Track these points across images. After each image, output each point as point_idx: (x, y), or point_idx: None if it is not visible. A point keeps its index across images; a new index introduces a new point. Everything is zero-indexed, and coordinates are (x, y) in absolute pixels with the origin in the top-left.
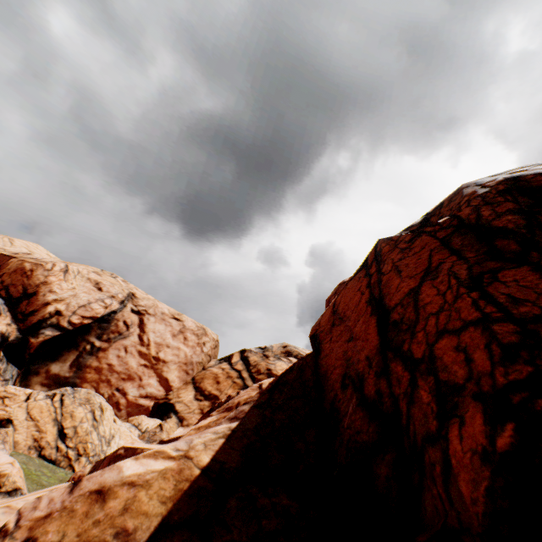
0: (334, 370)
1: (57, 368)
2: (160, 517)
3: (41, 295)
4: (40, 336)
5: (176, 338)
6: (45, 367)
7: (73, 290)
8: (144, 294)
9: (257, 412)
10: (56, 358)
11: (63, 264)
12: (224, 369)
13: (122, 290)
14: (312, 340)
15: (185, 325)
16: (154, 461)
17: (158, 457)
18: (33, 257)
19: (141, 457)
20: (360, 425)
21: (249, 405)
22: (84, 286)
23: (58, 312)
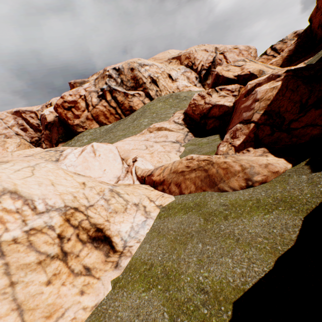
0: (315, 26)
1: (208, 82)
2: (281, 62)
3: (196, 63)
4: (202, 74)
5: (239, 56)
6: (205, 83)
7: (201, 57)
8: (218, 46)
9: (293, 46)
10: (206, 80)
11: (194, 49)
12: (264, 58)
13: (212, 48)
14: (309, 22)
15: (240, 49)
16: (276, 59)
17: (277, 58)
18: (183, 53)
19: (274, 59)
20: (320, 34)
21: (291, 47)
22: (202, 54)
23: (202, 65)
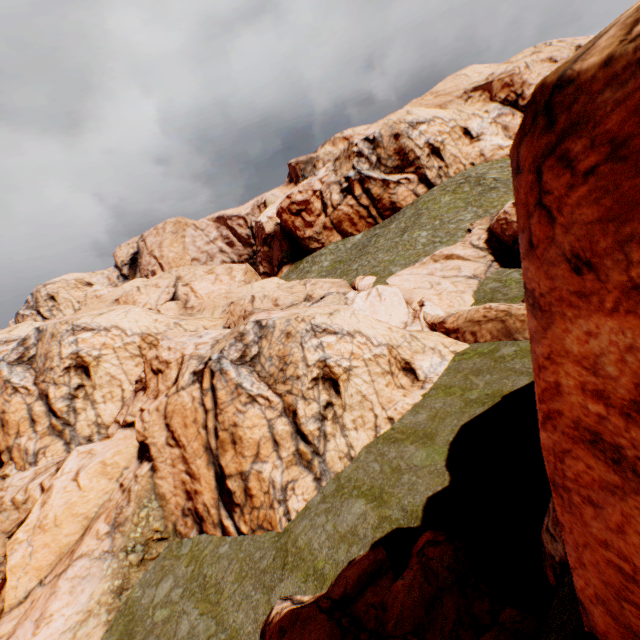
0: None
1: None
2: None
3: (525, 92)
4: None
5: None
6: None
7: (539, 77)
8: (585, 40)
9: None
10: None
11: (522, 64)
12: None
13: (568, 51)
14: None
15: None
16: None
17: None
18: (497, 74)
19: None
20: None
21: None
22: (543, 69)
23: None
